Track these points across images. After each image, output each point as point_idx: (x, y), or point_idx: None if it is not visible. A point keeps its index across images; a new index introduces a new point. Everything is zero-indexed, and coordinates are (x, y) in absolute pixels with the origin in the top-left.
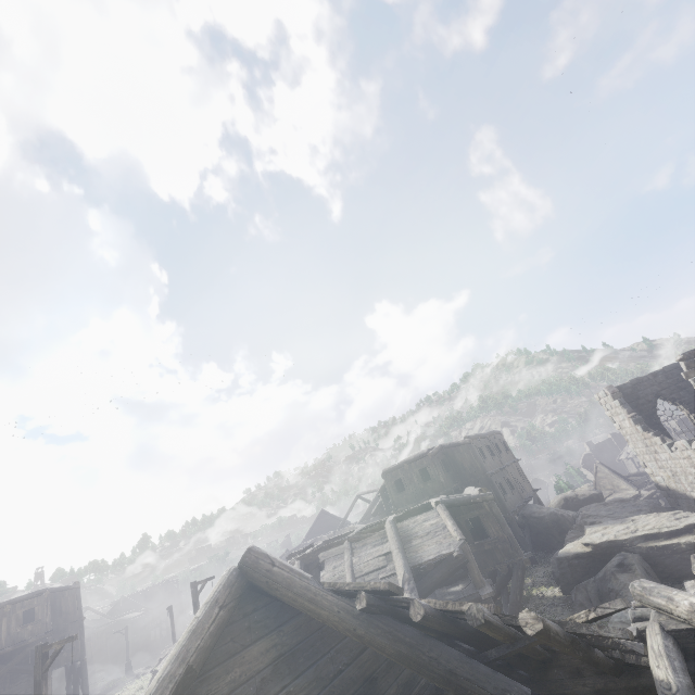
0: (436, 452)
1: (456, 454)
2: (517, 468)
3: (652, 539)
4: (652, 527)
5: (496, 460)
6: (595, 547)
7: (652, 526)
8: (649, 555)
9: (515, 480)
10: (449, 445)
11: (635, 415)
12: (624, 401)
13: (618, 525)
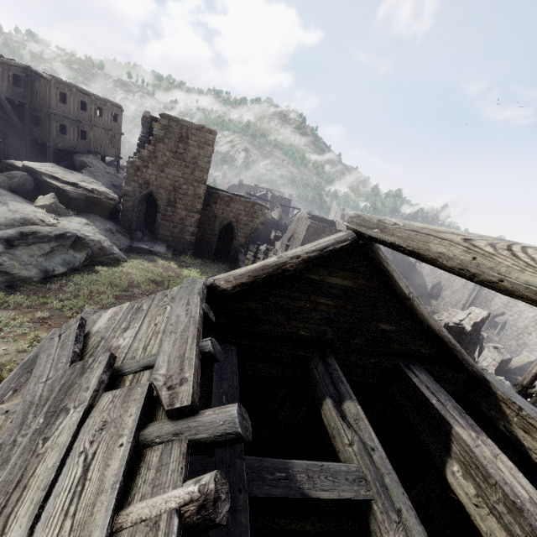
0: (9, 63)
1: (37, 82)
2: (112, 136)
3: (55, 179)
4: (63, 176)
5: (84, 115)
6: (24, 167)
7: (64, 176)
8: (44, 183)
9: (96, 138)
10: (34, 71)
11: (143, 136)
12: (147, 126)
13: (61, 170)
